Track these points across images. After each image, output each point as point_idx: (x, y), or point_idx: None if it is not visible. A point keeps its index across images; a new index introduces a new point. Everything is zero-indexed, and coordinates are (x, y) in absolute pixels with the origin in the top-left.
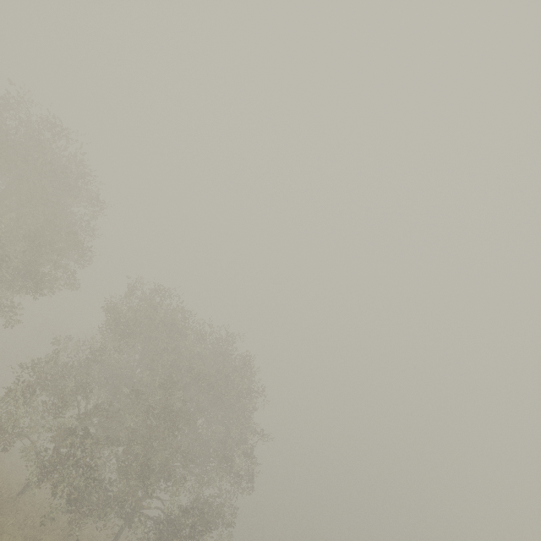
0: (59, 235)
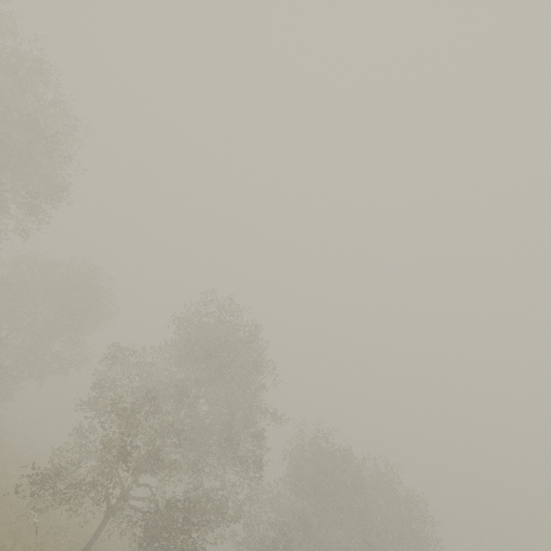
0: (253, 409)
